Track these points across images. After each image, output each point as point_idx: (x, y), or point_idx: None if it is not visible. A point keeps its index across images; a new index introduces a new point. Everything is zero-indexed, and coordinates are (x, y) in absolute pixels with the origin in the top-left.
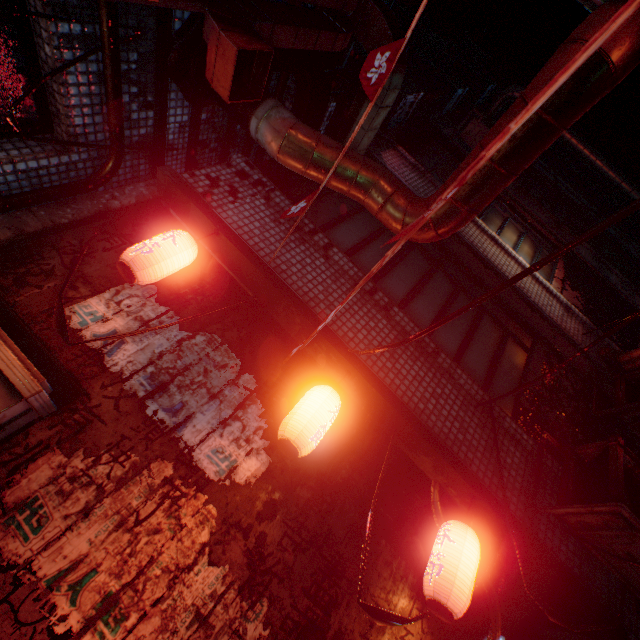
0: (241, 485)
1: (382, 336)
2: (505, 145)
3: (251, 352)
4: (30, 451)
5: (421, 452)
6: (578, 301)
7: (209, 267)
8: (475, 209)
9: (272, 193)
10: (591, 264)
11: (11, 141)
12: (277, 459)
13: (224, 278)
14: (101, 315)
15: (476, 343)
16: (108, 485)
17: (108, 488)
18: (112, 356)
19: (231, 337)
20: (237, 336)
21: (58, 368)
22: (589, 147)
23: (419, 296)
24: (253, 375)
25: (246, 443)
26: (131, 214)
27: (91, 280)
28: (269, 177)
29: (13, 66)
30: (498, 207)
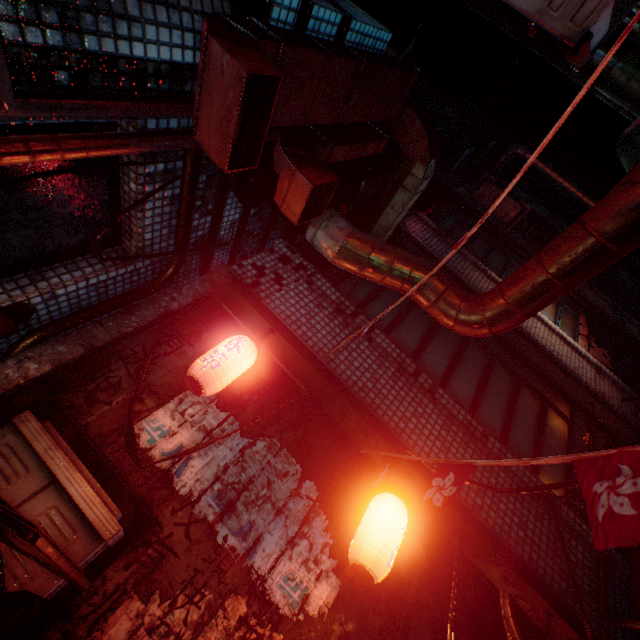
0: (314, 617)
1: (431, 423)
2: (566, 265)
3: (309, 454)
4: (108, 599)
5: (488, 560)
6: (606, 358)
7: (261, 361)
8: (532, 314)
9: (313, 276)
10: (611, 316)
11: (85, 258)
12: (346, 580)
13: (276, 372)
14: (167, 429)
15: (518, 417)
16: (185, 633)
17: (186, 637)
18: (180, 475)
19: (288, 438)
20: (294, 437)
21: (122, 485)
22: (594, 199)
23: (457, 370)
24: (313, 481)
25: (315, 565)
26: (188, 313)
27: (155, 389)
28: (307, 258)
29: (99, 199)
30: (516, 263)
